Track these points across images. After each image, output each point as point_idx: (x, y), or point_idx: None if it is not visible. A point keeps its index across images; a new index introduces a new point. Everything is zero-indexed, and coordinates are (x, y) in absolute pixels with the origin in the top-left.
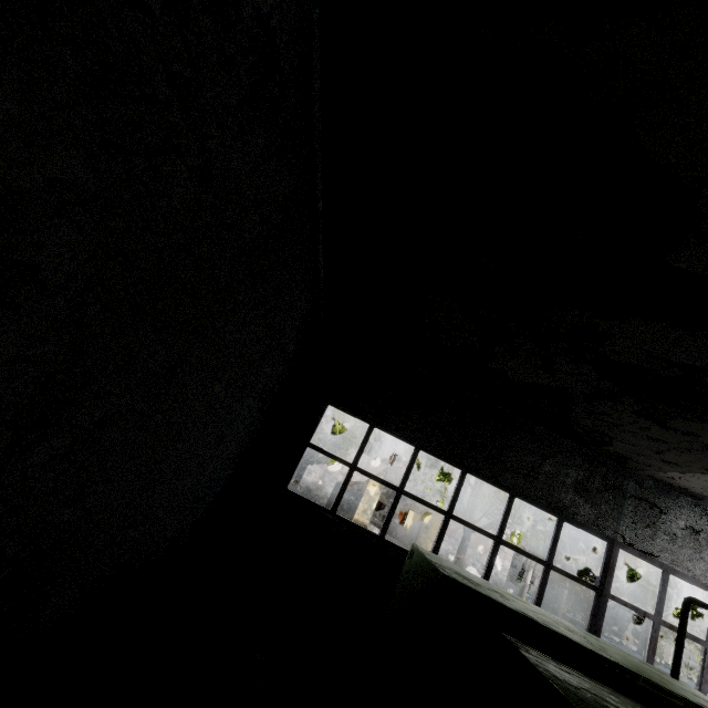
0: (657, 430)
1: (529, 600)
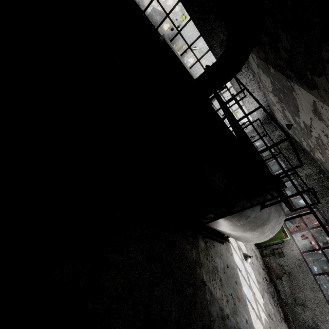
0: None
1: None
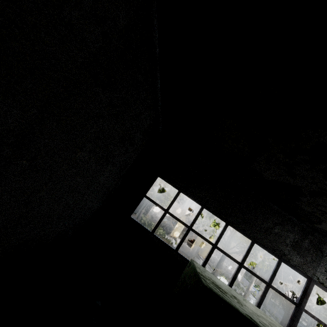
0: None
1: (252, 288)
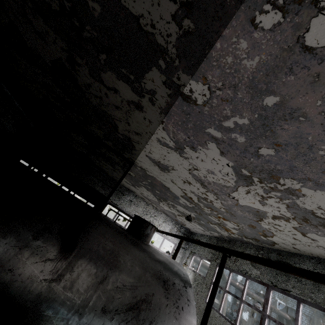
0: (103, 165)
1: None
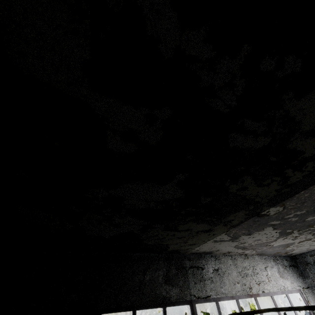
0: (178, 233)
1: None
